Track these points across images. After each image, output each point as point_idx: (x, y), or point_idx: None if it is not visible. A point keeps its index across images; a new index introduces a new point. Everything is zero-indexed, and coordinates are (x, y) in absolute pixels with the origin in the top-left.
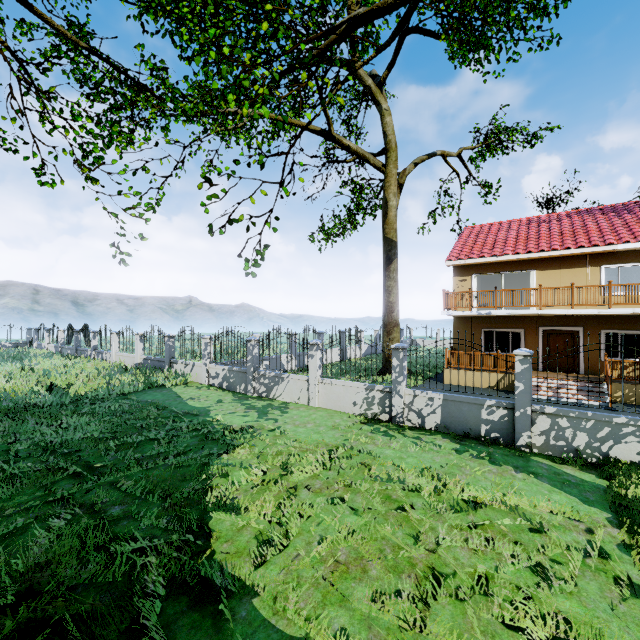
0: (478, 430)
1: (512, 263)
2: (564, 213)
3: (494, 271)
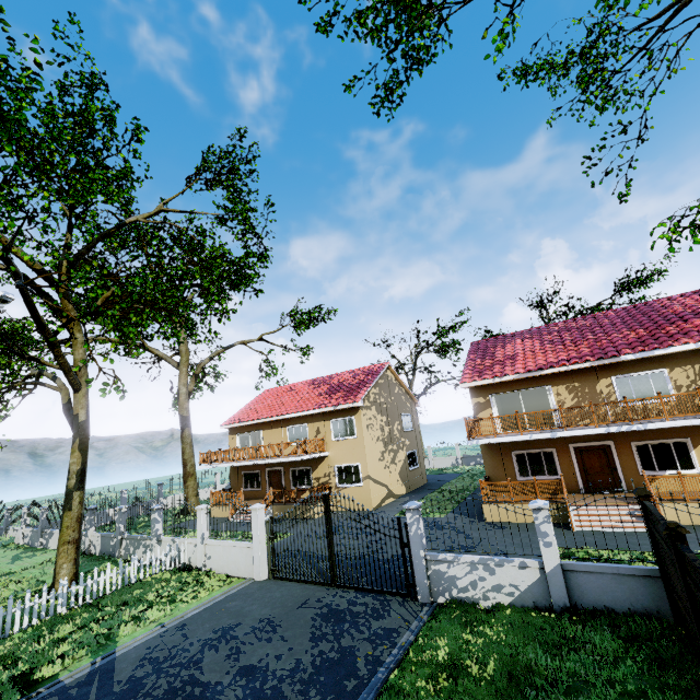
0: (110, 551)
1: (253, 425)
2: (307, 382)
3: (246, 431)
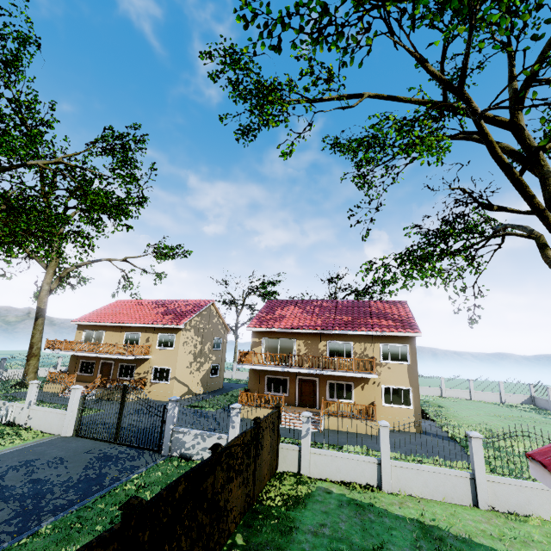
0: None
1: (99, 326)
2: (152, 301)
3: (92, 329)
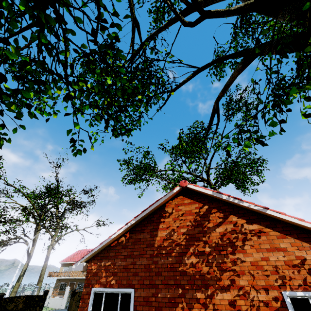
0: None
1: (71, 263)
2: None
3: (67, 265)
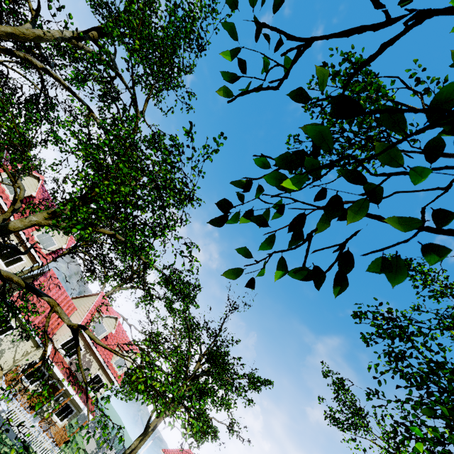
0: None
1: None
2: None
3: None
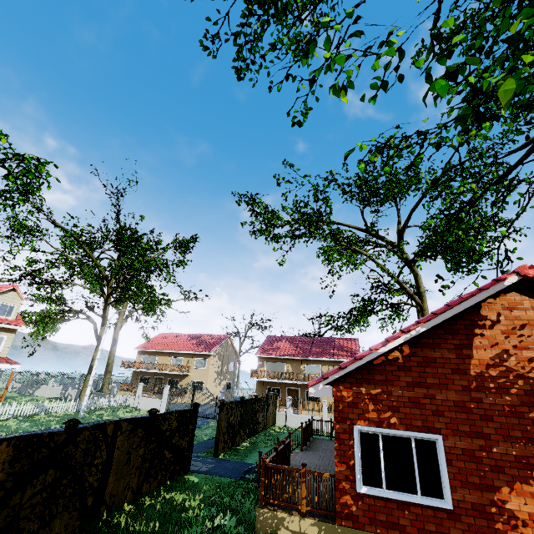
0: None
1: (153, 352)
2: (186, 334)
3: (148, 354)
